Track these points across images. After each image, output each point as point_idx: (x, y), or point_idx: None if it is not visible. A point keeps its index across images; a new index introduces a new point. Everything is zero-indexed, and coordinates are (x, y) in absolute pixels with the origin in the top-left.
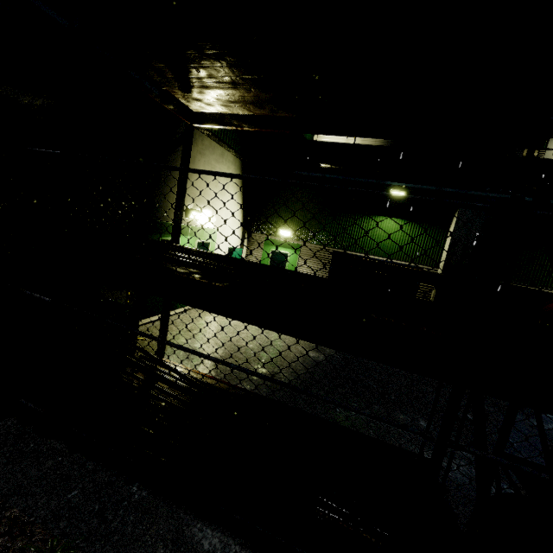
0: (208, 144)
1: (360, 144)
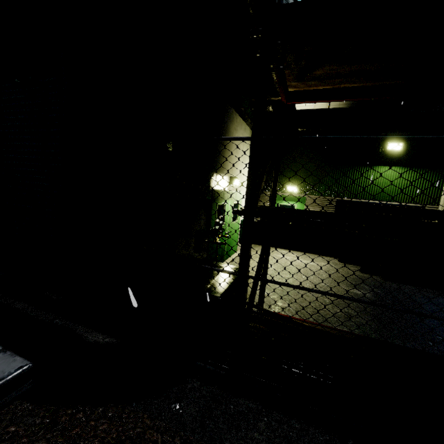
0: (239, 121)
1: (334, 108)
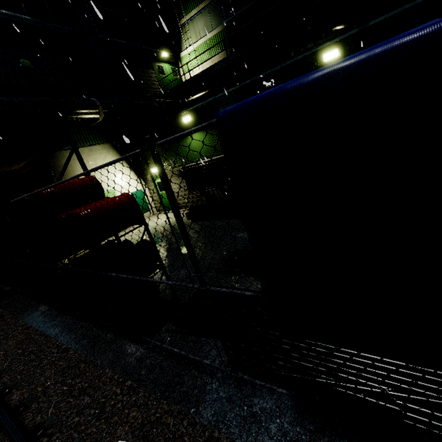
0: None
1: (194, 75)
